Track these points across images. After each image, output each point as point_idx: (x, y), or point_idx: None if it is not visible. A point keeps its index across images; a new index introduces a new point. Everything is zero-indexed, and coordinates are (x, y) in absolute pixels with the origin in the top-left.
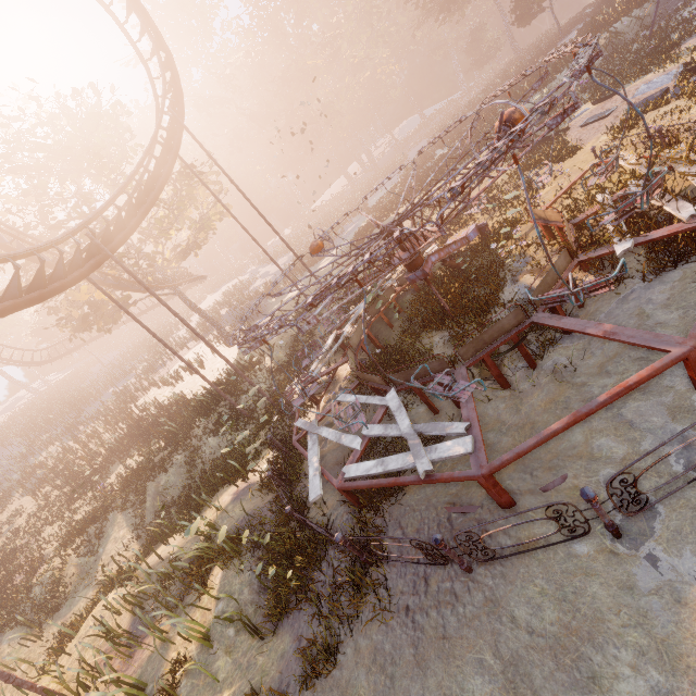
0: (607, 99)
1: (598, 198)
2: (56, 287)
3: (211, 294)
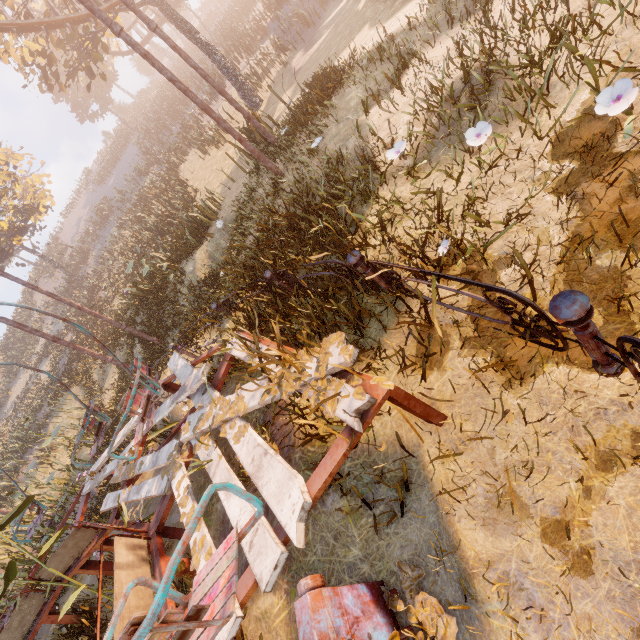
0: None
1: None
2: None
3: None
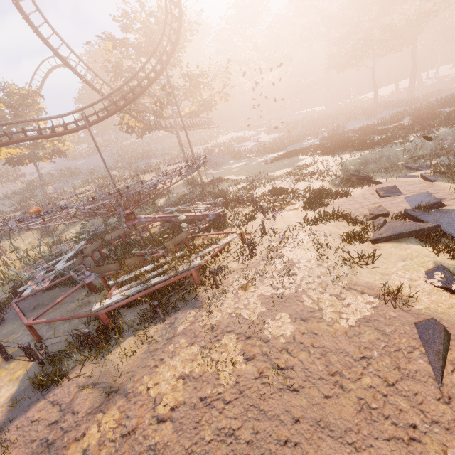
0: (426, 180)
1: (177, 253)
2: (60, 133)
3: (235, 131)
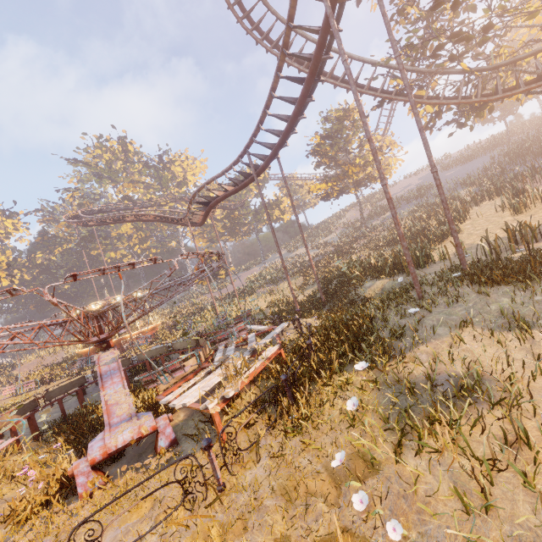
0: None
1: None
2: (242, 185)
3: None
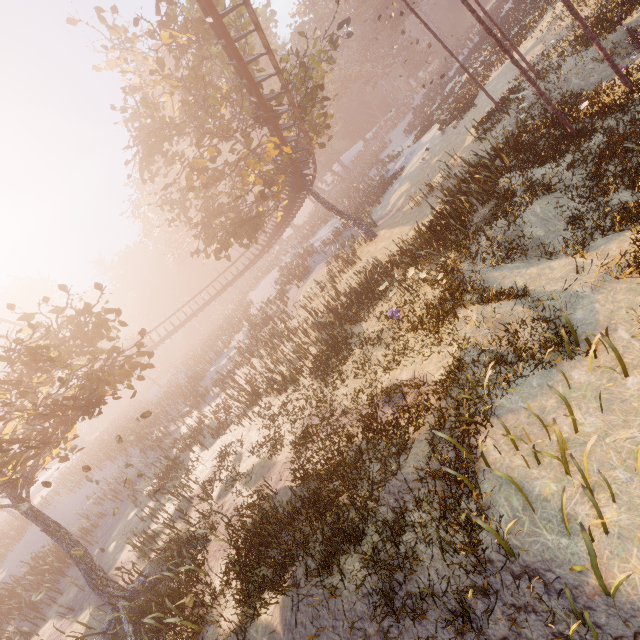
0: None
1: None
2: None
3: (250, 293)
